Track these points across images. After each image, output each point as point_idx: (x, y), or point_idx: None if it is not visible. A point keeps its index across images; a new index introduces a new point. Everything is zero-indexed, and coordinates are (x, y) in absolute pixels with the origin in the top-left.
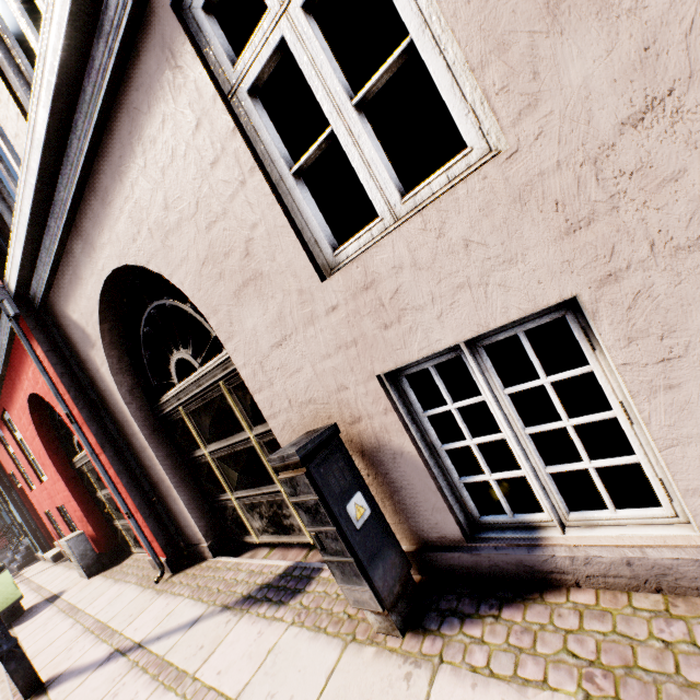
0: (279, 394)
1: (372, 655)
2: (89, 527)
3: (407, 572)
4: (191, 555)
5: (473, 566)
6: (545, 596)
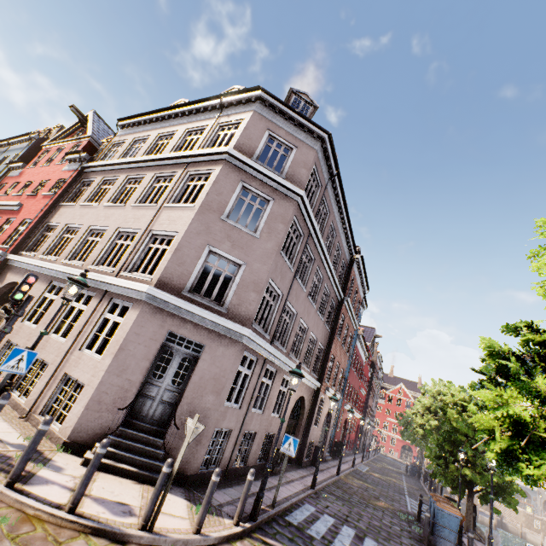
0: None
1: None
2: None
3: None
4: None
5: None
6: None
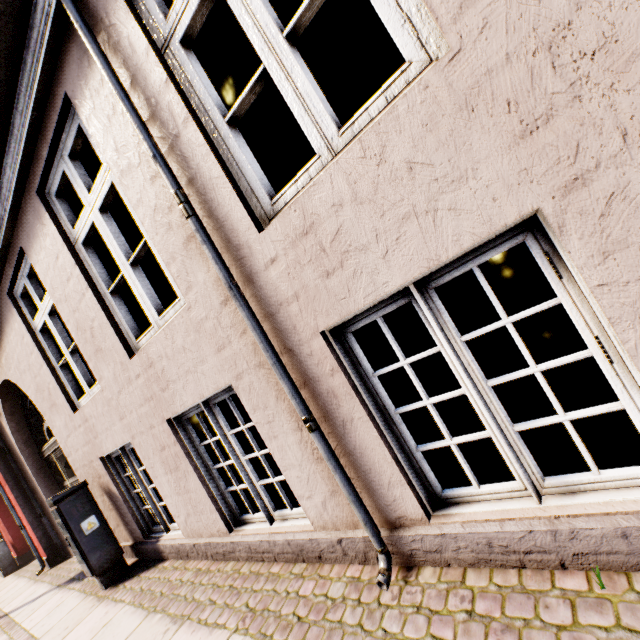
0: (75, 459)
1: (90, 599)
2: (9, 536)
3: (119, 556)
4: (66, 554)
5: (146, 551)
6: (159, 564)
